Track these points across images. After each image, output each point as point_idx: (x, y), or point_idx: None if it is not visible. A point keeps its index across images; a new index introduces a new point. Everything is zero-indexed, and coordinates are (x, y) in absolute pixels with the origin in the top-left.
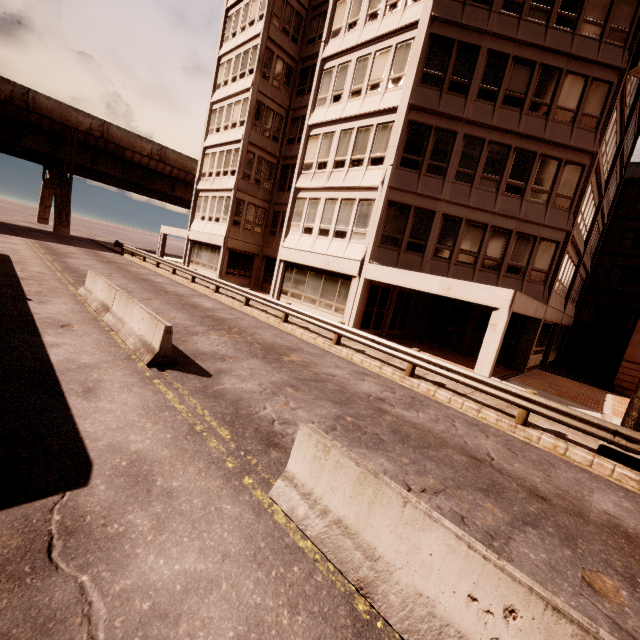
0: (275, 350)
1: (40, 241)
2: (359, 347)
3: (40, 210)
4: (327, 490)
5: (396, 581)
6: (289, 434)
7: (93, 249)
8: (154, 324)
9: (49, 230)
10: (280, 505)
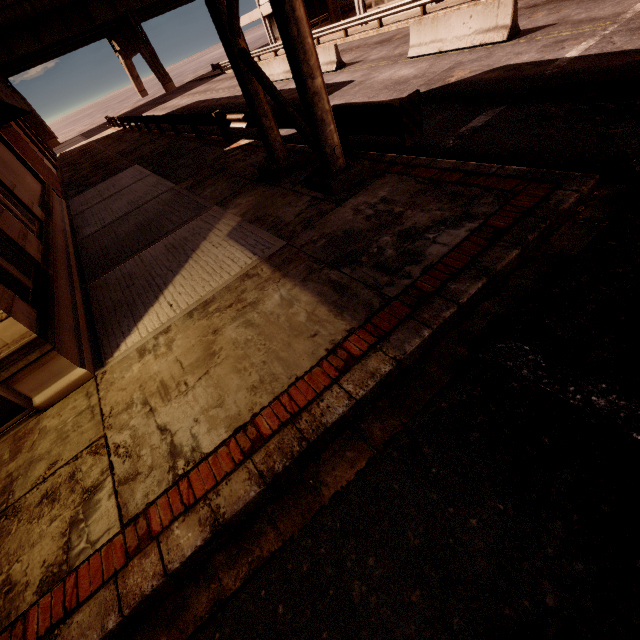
0: (385, 41)
1: (180, 96)
2: (442, 7)
3: (136, 85)
4: (424, 38)
5: (447, 41)
6: (408, 51)
7: (207, 82)
8: (327, 50)
9: (159, 95)
10: (412, 56)
